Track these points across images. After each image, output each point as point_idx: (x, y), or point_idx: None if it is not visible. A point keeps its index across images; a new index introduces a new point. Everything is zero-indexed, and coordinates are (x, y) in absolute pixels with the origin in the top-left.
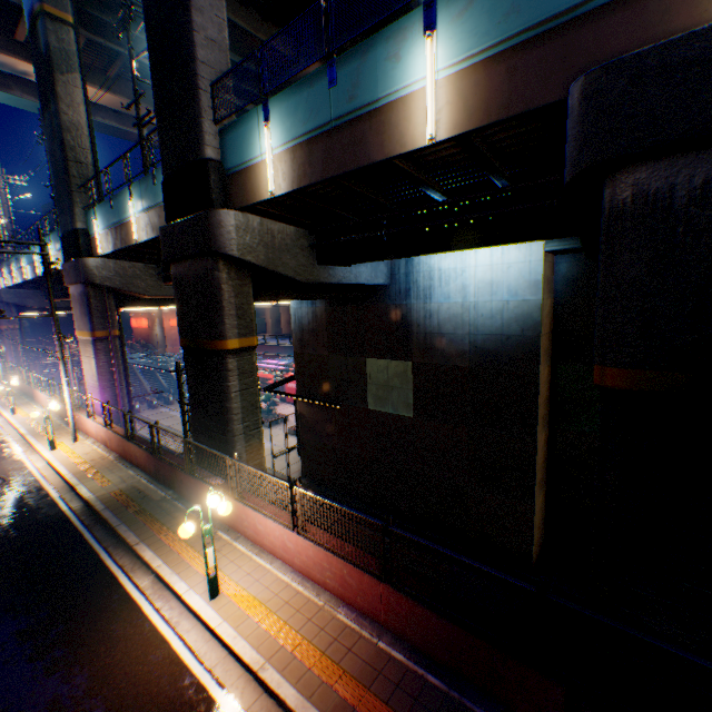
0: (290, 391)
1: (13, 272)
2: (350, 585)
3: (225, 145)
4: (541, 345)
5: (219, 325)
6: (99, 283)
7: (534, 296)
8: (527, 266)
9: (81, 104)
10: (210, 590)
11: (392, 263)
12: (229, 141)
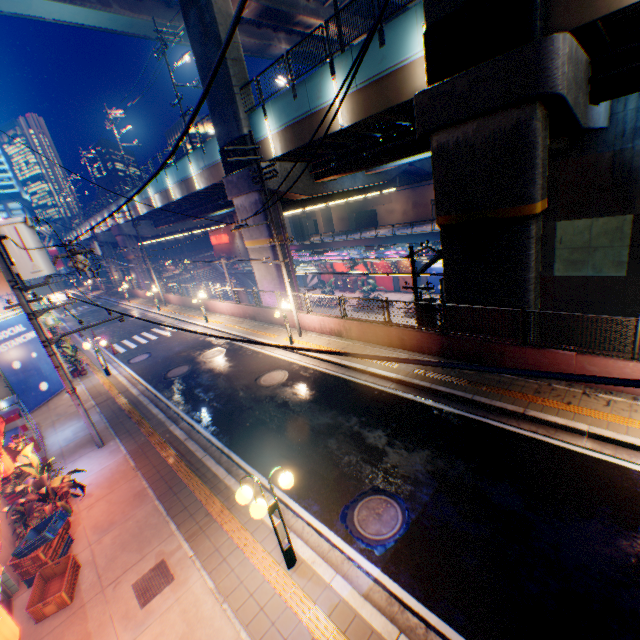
0: (380, 280)
1: (135, 205)
2: None
3: None
4: None
5: (528, 187)
6: (271, 188)
7: None
8: None
9: None
10: None
11: (612, 100)
12: None
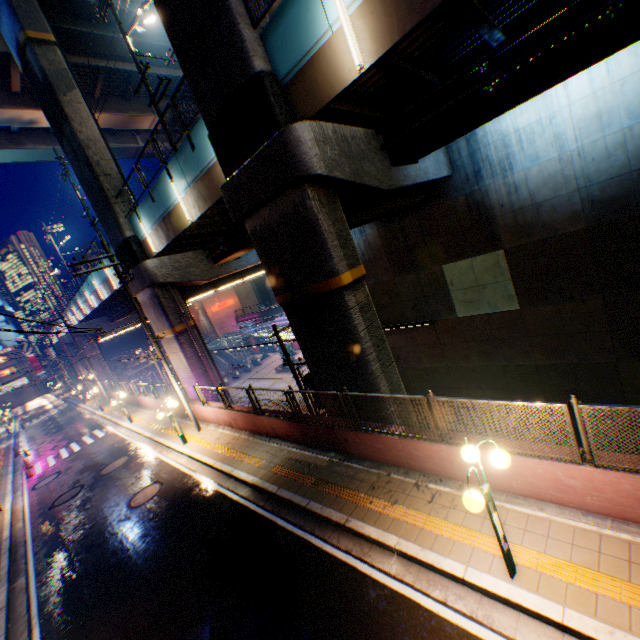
0: None
1: (81, 307)
2: None
3: (271, 49)
4: None
5: (327, 261)
6: (162, 281)
7: None
8: None
9: (89, 118)
10: (507, 566)
11: (447, 150)
12: (277, 40)
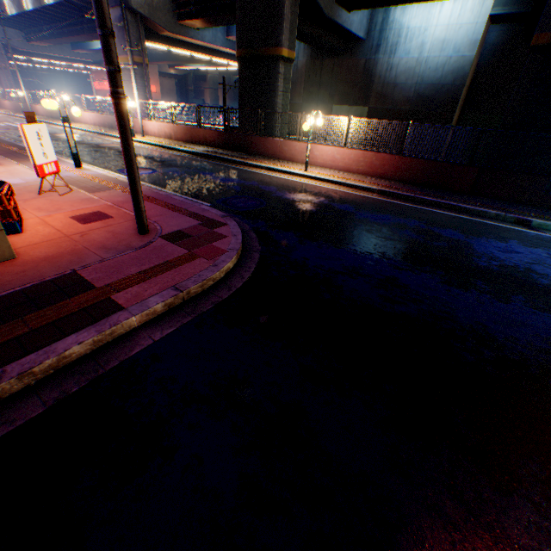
0: None
1: (2, 2)
2: (375, 166)
3: None
4: (462, 93)
5: (279, 36)
6: (135, 9)
7: (470, 53)
8: (473, 28)
9: None
10: (305, 167)
11: (370, 21)
12: None
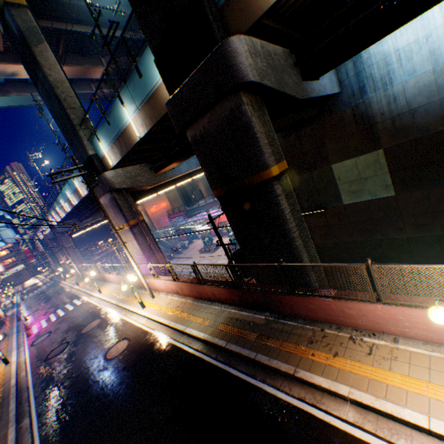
0: None
1: (58, 212)
2: None
3: None
4: None
5: (259, 157)
6: (118, 187)
7: None
8: None
9: (56, 64)
10: None
11: (337, 72)
12: None
